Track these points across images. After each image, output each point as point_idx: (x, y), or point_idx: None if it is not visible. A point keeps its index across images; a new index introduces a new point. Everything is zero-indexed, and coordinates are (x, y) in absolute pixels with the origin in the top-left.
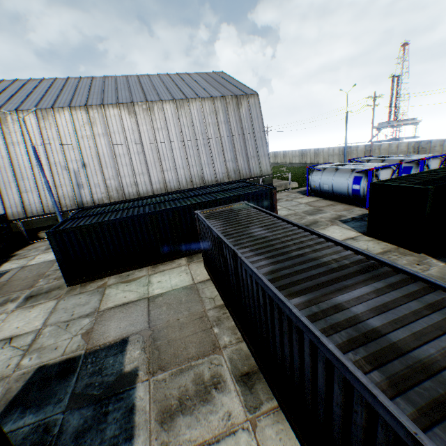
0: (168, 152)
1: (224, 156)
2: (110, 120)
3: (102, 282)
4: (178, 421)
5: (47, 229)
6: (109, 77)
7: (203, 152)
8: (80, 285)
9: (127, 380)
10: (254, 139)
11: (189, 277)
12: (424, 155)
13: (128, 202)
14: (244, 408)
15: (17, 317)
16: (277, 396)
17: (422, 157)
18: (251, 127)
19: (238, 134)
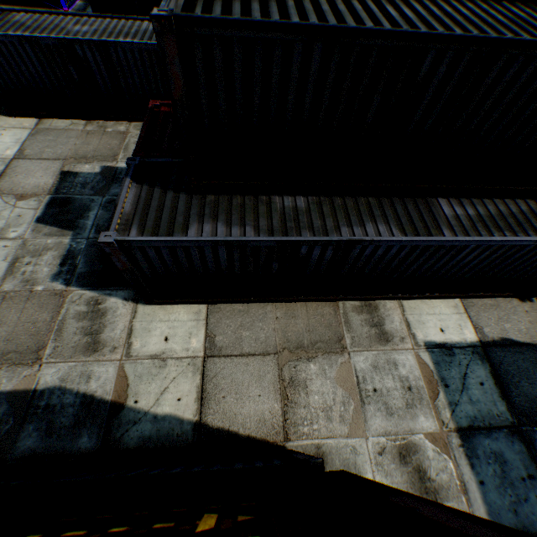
0: None
1: None
2: None
3: None
4: None
5: None
6: None
7: None
8: None
9: (109, 171)
10: None
11: (15, 130)
12: None
13: None
14: None
15: None
16: None
17: None
18: None
19: None
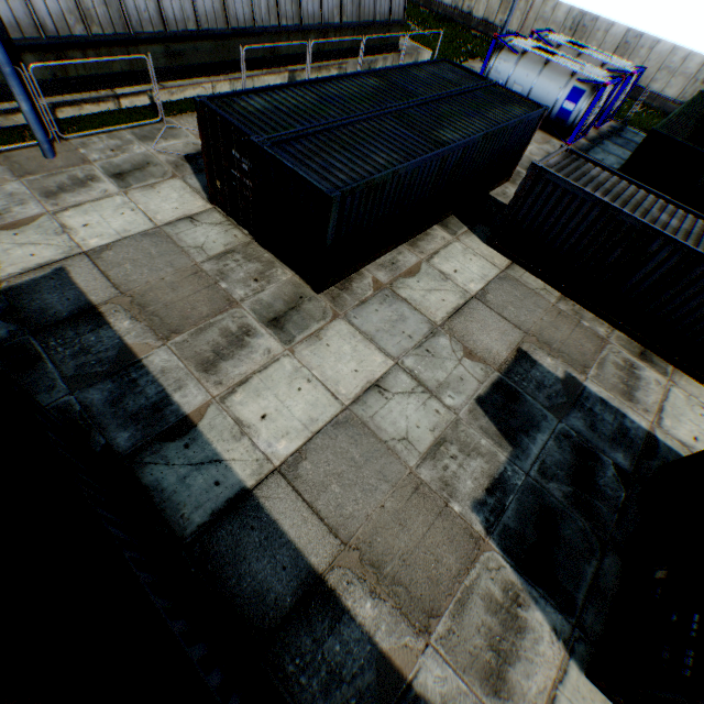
0: None
1: None
2: None
3: (368, 280)
4: (637, 396)
5: None
6: None
7: None
8: (335, 288)
9: (572, 384)
10: None
11: (484, 261)
12: (624, 64)
13: (291, 87)
14: (659, 375)
15: (320, 358)
16: (669, 363)
17: (627, 68)
18: None
19: None
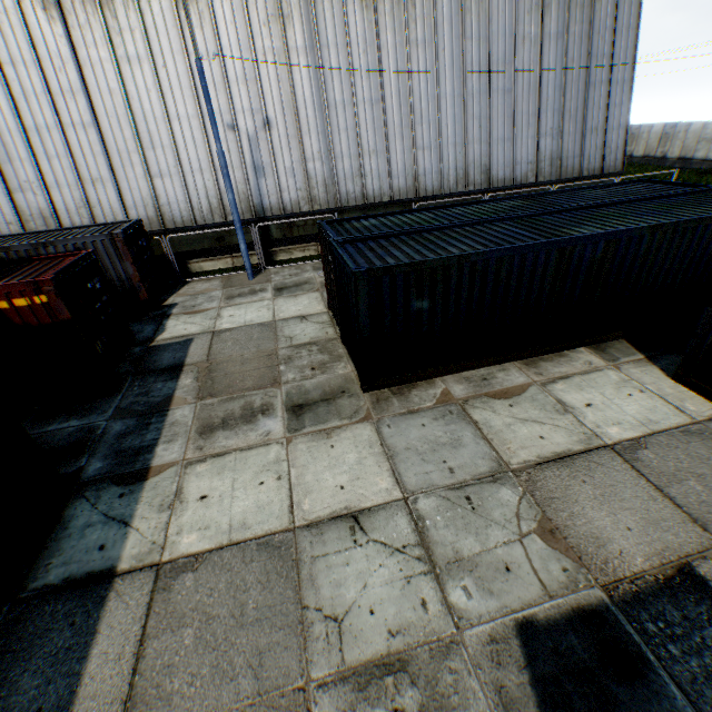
0: (430, 106)
1: (538, 123)
2: (321, 12)
3: (435, 390)
4: None
5: (200, 257)
6: None
7: (500, 111)
8: (388, 391)
9: None
10: (608, 84)
11: (657, 401)
12: None
13: (415, 211)
14: None
15: (311, 457)
16: None
17: None
18: (608, 53)
19: (578, 69)
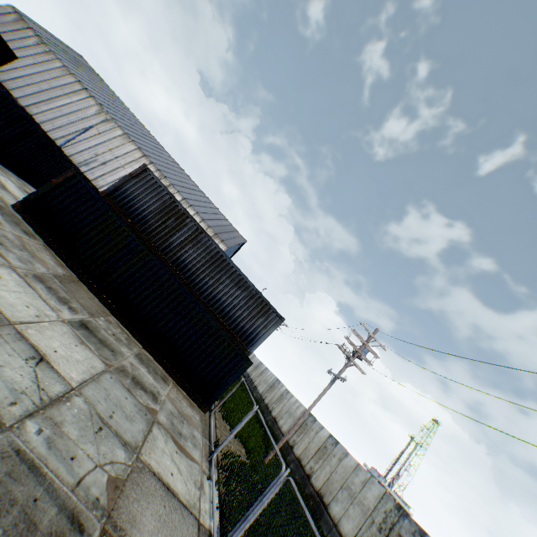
0: None
1: None
2: None
3: None
4: None
5: None
6: (190, 178)
7: None
8: None
9: None
10: None
11: None
12: None
13: None
14: None
15: None
16: None
17: None
18: None
19: None
